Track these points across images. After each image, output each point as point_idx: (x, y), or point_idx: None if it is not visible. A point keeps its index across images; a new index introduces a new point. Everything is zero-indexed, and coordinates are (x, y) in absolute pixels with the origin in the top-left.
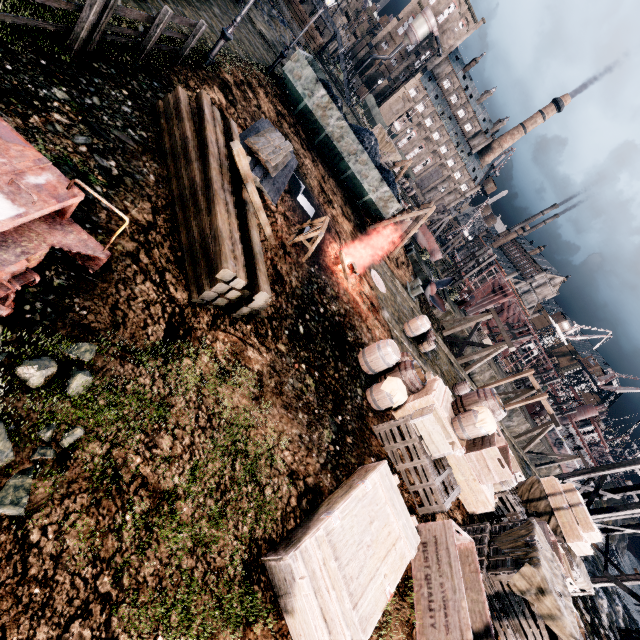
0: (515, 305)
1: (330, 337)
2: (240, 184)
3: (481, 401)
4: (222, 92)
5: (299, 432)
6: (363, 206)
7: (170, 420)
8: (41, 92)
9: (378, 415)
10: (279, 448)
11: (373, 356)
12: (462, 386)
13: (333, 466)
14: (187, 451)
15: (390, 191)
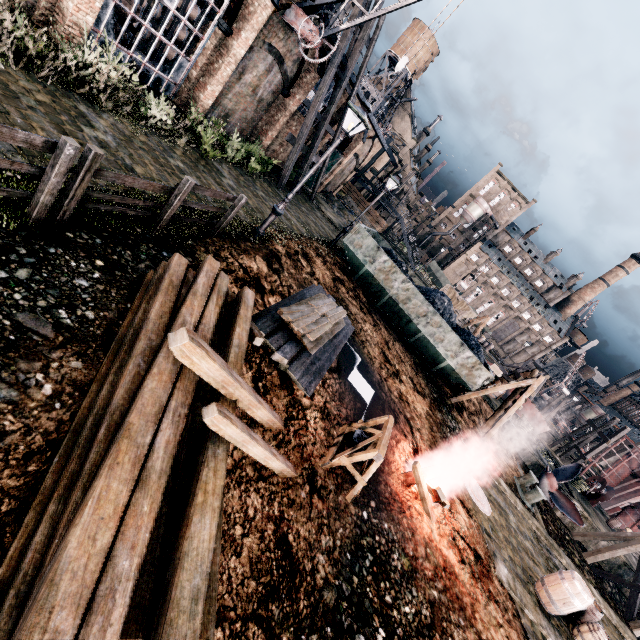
0: None
1: None
2: (218, 392)
3: None
4: (266, 261)
5: None
6: (439, 373)
7: None
8: None
9: None
10: None
11: None
12: None
13: None
14: None
15: (474, 356)
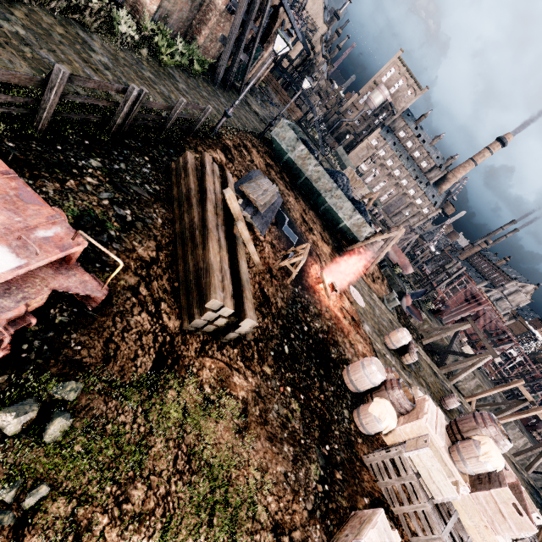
0: (490, 313)
1: (314, 355)
2: (232, 222)
3: (480, 428)
4: (223, 153)
5: (284, 469)
6: (339, 231)
7: (146, 464)
8: (80, 163)
9: (367, 440)
10: (262, 492)
11: (358, 374)
12: (450, 400)
13: (322, 513)
14: (161, 504)
15: (362, 218)
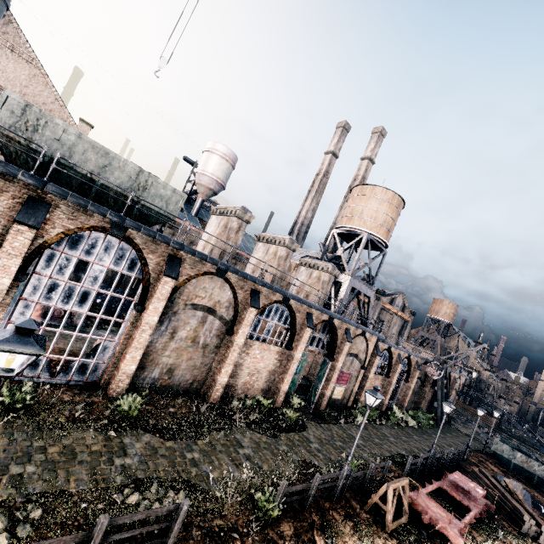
0: None
1: None
2: (511, 494)
3: None
4: (477, 467)
5: None
6: None
7: None
8: None
9: None
10: None
11: None
12: None
13: None
14: None
15: None
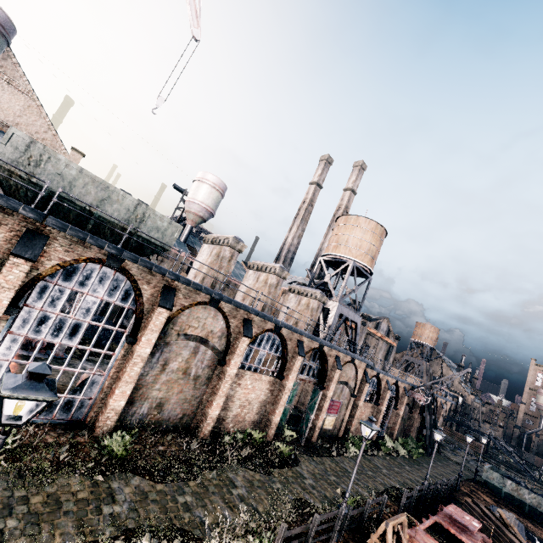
0: None
1: None
2: (506, 526)
3: None
4: (469, 498)
5: None
6: None
7: None
8: None
9: None
10: None
11: None
12: None
13: None
14: None
15: None
